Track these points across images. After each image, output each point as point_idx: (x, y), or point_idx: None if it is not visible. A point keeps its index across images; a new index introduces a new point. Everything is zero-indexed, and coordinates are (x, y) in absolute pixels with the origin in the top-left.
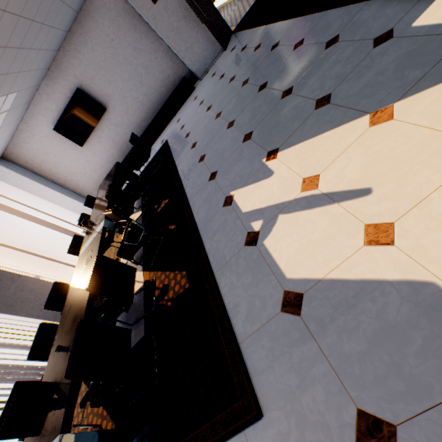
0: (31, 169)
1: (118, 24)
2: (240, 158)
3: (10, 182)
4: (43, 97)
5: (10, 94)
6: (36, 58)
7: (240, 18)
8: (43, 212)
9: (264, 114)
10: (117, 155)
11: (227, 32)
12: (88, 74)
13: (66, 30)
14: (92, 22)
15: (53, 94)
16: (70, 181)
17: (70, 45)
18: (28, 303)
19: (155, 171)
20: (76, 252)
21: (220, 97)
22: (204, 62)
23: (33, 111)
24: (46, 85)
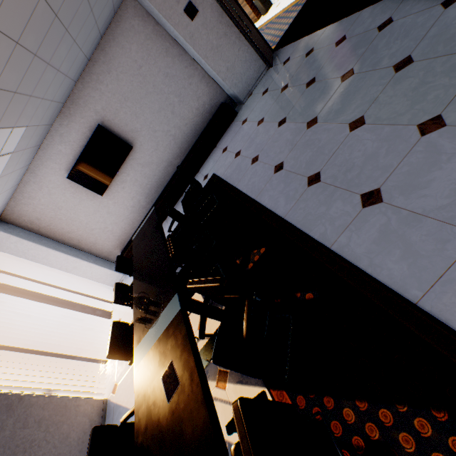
0: (36, 230)
1: (147, 48)
2: (442, 157)
3: (9, 250)
4: (56, 139)
5: (16, 127)
6: (52, 82)
7: (278, 38)
8: (51, 284)
9: (451, 87)
10: (144, 202)
11: (269, 50)
12: (111, 107)
13: (87, 55)
14: (118, 47)
15: (68, 135)
16: (85, 240)
17: (91, 76)
18: (35, 451)
19: (210, 212)
20: (121, 354)
21: (299, 105)
22: (246, 83)
23: (42, 157)
24: (60, 125)
